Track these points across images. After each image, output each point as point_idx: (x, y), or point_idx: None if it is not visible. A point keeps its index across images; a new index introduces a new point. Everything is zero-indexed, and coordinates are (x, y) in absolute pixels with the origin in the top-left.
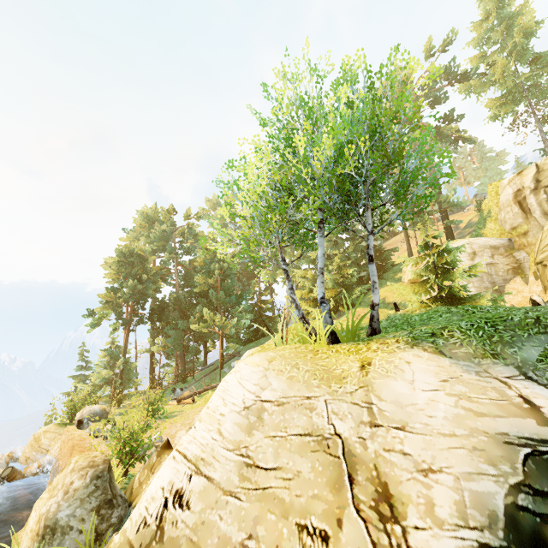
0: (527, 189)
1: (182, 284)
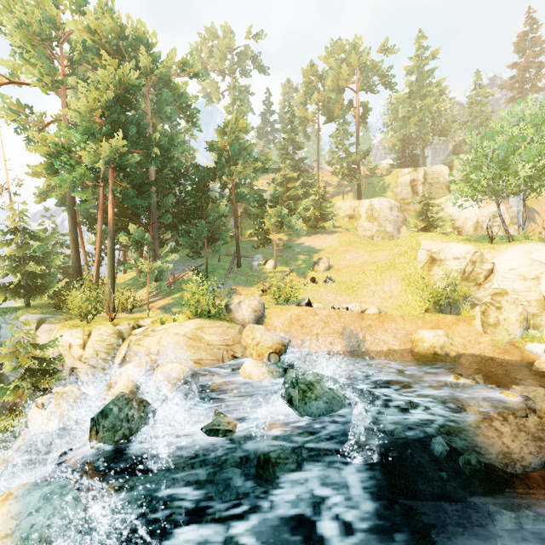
0: (420, 181)
1: None
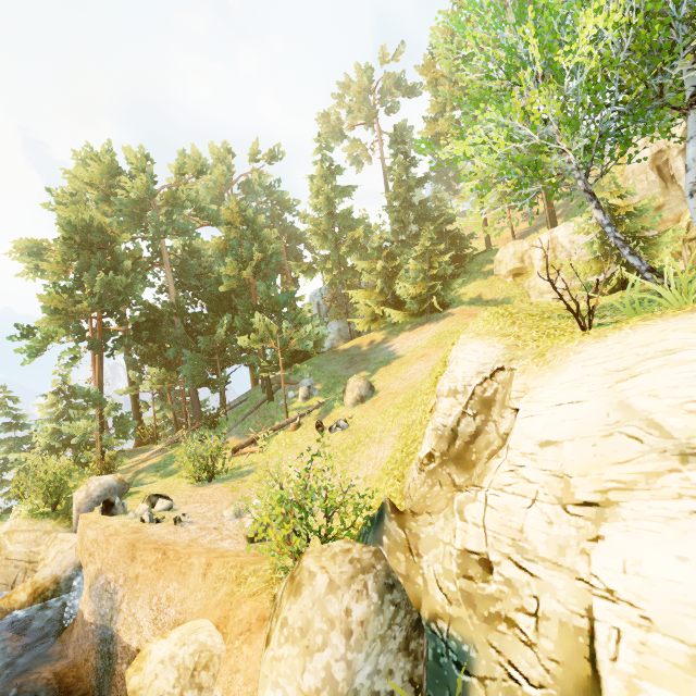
0: (675, 149)
1: (174, 285)
